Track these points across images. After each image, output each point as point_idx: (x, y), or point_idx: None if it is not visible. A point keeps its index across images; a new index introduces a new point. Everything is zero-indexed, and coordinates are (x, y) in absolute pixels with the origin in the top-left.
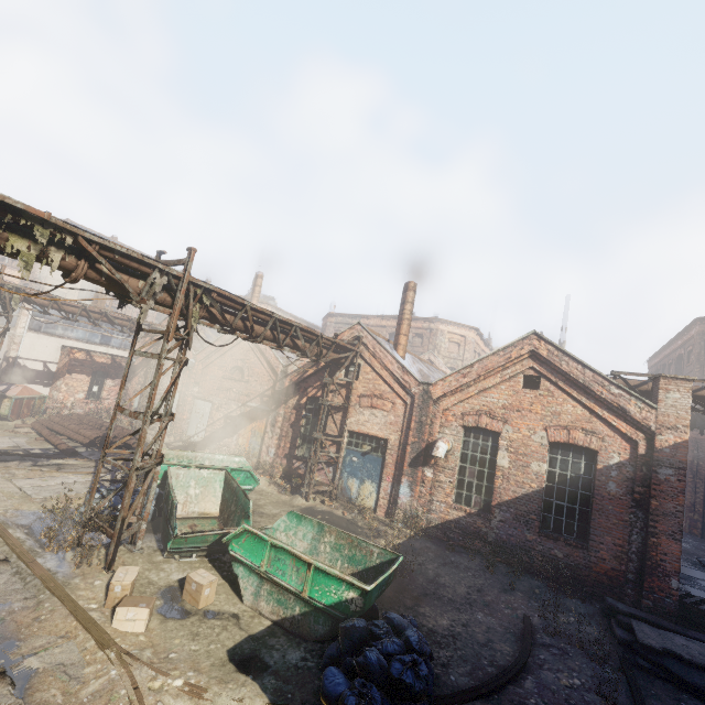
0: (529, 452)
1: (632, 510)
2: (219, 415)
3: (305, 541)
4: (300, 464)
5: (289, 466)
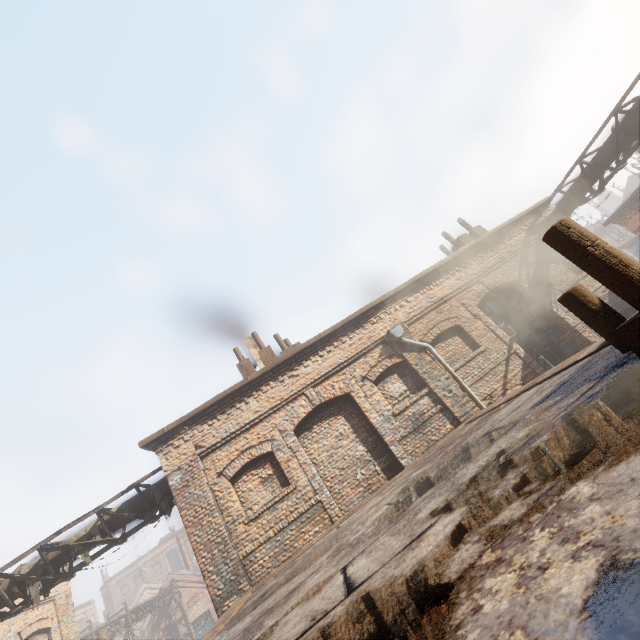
0: None
1: None
2: None
3: None
4: None
5: None
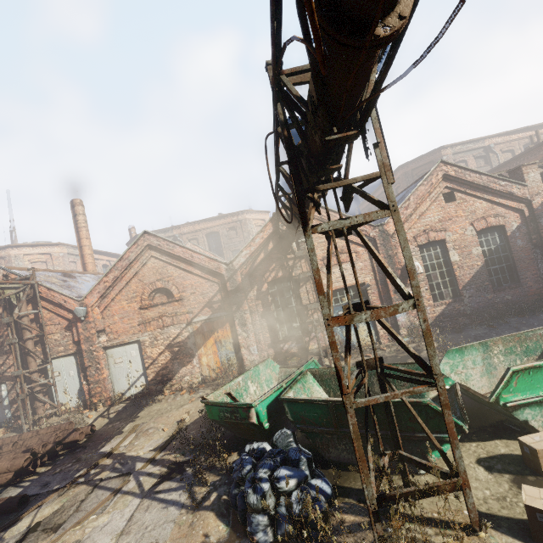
0: (468, 243)
1: (533, 251)
2: (159, 350)
3: (477, 366)
4: (289, 344)
5: (278, 353)
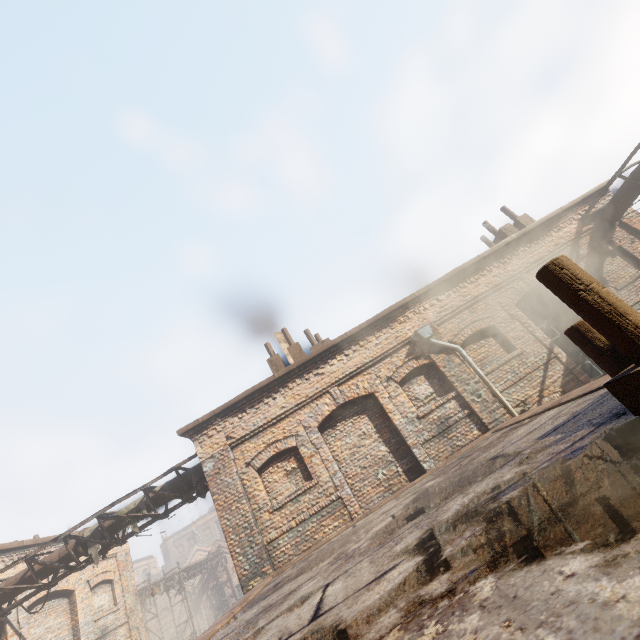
0: None
1: None
2: None
3: None
4: None
5: None
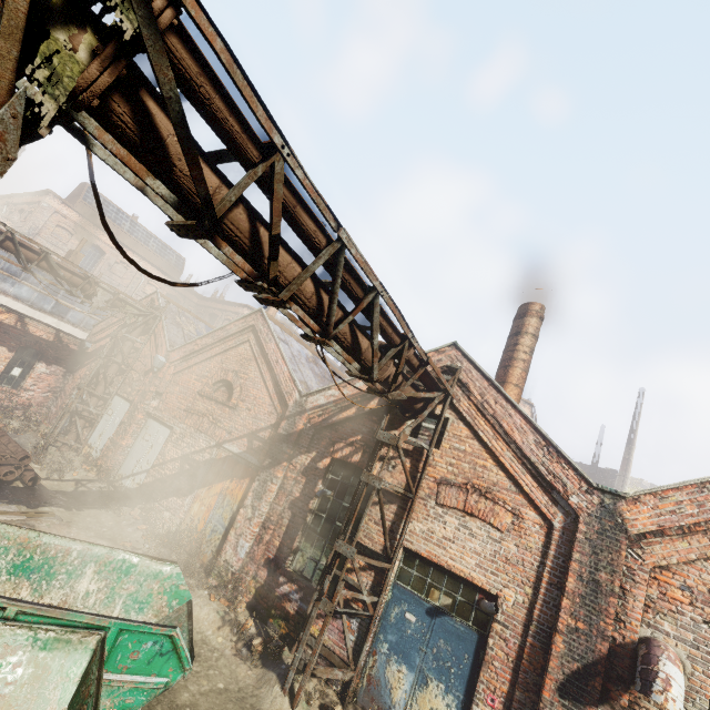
0: None
1: None
2: (175, 453)
3: None
4: (291, 589)
5: (269, 586)
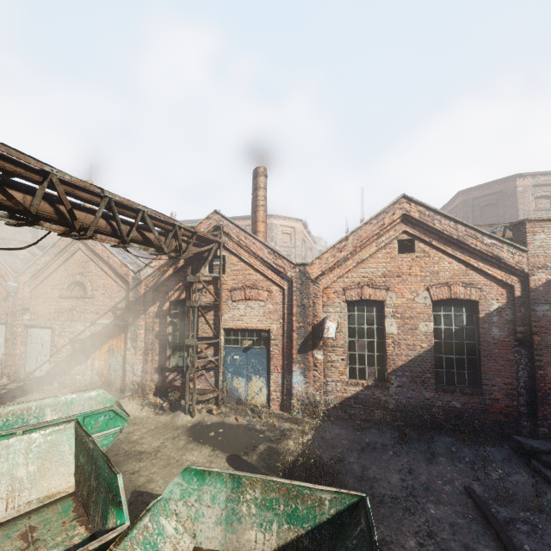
0: (415, 314)
1: (516, 349)
2: (64, 341)
3: (216, 506)
4: (174, 375)
5: (162, 380)
